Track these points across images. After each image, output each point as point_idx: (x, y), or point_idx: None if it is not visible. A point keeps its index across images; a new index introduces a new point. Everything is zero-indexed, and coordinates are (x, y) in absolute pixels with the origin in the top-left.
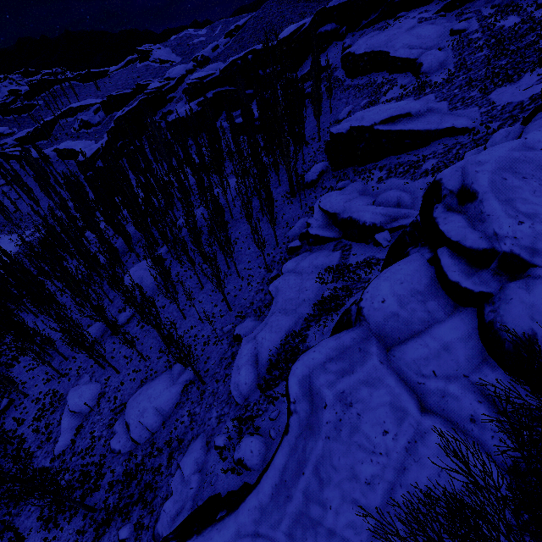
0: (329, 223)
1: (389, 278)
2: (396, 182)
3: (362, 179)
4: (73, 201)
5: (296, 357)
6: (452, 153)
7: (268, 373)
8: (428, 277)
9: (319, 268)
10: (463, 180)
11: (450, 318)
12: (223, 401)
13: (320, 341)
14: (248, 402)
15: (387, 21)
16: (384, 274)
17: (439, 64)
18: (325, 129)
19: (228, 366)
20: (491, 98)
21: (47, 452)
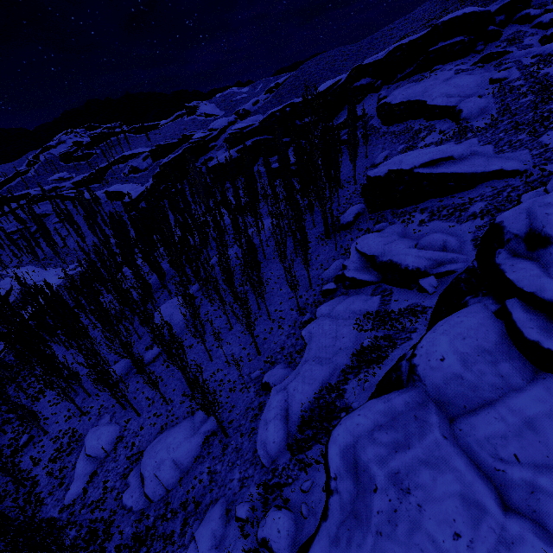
0: (366, 265)
1: (447, 331)
2: (440, 225)
3: (402, 221)
4: (115, 238)
5: (333, 416)
6: (503, 196)
7: (300, 431)
8: (497, 333)
9: (357, 313)
10: (530, 223)
11: (530, 385)
12: (247, 461)
13: (365, 402)
14: (276, 465)
15: (422, 74)
16: (441, 327)
17: (479, 110)
18: (361, 173)
19: (254, 418)
20: (543, 141)
21: (58, 500)
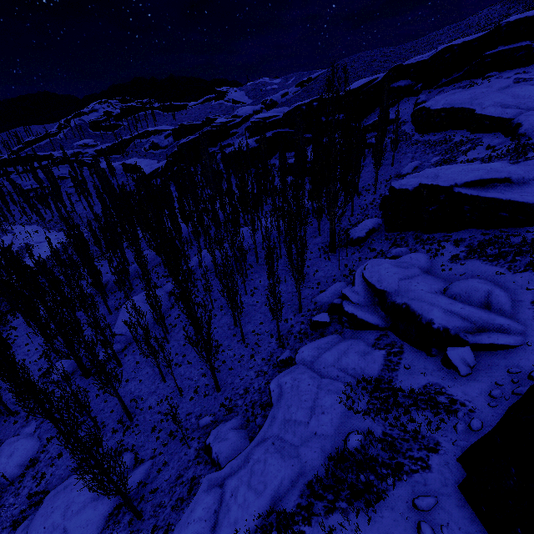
0: (372, 301)
1: None
2: (482, 267)
3: (427, 250)
4: (103, 213)
5: None
6: None
7: None
8: None
9: (349, 372)
10: None
11: None
12: None
13: None
14: None
15: (472, 80)
16: None
17: None
18: (383, 182)
19: (177, 506)
20: None
21: None
